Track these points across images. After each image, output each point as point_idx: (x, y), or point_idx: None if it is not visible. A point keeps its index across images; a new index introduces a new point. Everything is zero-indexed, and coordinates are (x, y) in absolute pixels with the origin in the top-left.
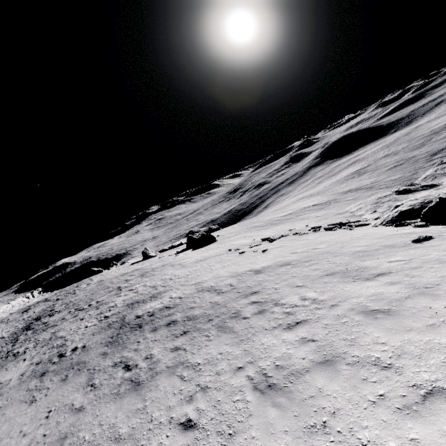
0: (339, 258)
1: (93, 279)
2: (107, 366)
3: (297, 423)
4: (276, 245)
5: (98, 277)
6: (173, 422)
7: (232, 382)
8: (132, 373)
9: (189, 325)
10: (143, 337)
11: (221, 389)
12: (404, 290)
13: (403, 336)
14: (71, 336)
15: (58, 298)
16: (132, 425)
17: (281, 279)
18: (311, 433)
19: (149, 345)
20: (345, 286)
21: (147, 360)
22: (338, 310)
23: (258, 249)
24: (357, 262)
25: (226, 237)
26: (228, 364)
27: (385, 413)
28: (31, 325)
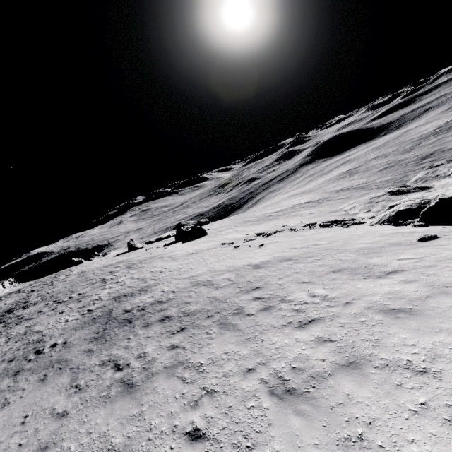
0: (343, 255)
1: (72, 270)
2: (93, 365)
3: (328, 435)
4: (272, 240)
5: (79, 268)
6: (178, 431)
7: (243, 386)
8: (123, 374)
9: (186, 321)
10: (134, 333)
11: (232, 393)
12: (423, 289)
13: (433, 338)
14: (49, 331)
15: (33, 289)
16: (127, 434)
17: (285, 274)
18: (347, 447)
19: (141, 343)
20: (356, 283)
21: (140, 359)
22: (353, 308)
23: (254, 244)
24: (364, 259)
25: (217, 231)
26: (236, 365)
27: (432, 425)
28: (2, 318)
